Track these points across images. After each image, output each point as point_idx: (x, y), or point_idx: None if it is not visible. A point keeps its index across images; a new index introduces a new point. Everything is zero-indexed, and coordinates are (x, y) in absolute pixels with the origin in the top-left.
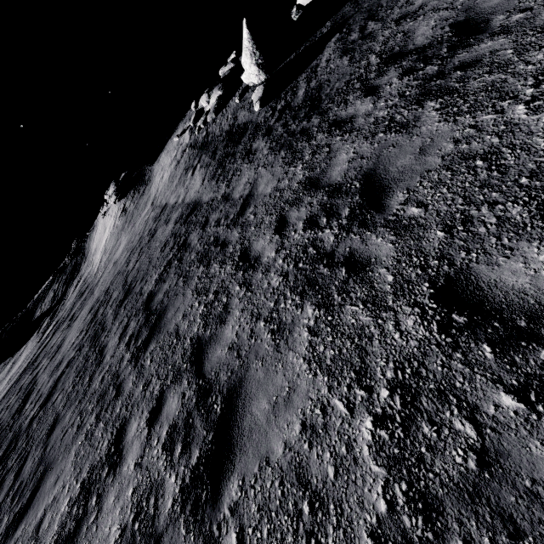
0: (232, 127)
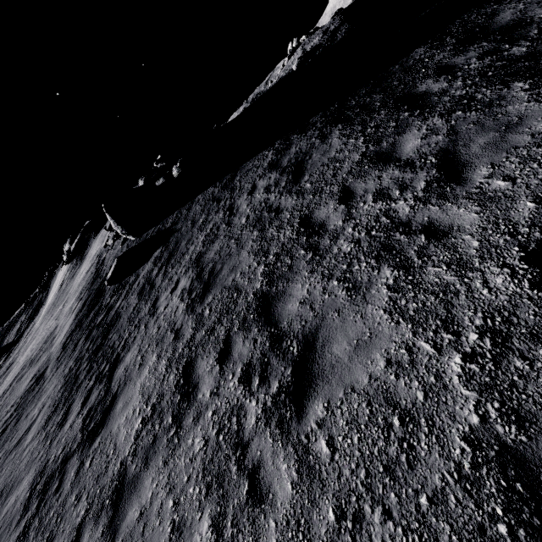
0: (104, 280)
